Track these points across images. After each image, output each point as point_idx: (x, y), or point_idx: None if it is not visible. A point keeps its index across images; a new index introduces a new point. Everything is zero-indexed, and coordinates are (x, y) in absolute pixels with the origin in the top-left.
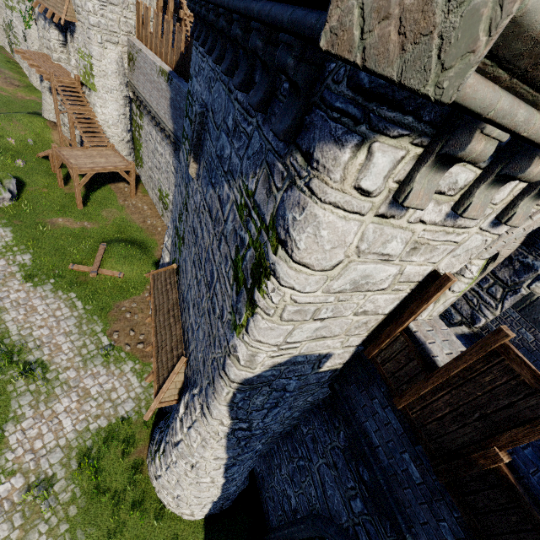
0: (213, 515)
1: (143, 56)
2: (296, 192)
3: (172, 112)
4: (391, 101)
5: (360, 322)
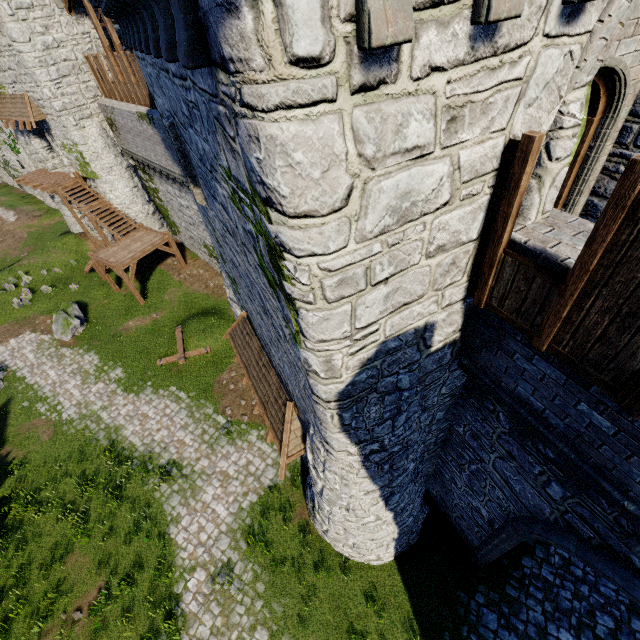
0: (403, 554)
1: (118, 112)
2: (241, 124)
3: (171, 154)
4: None
5: (444, 265)
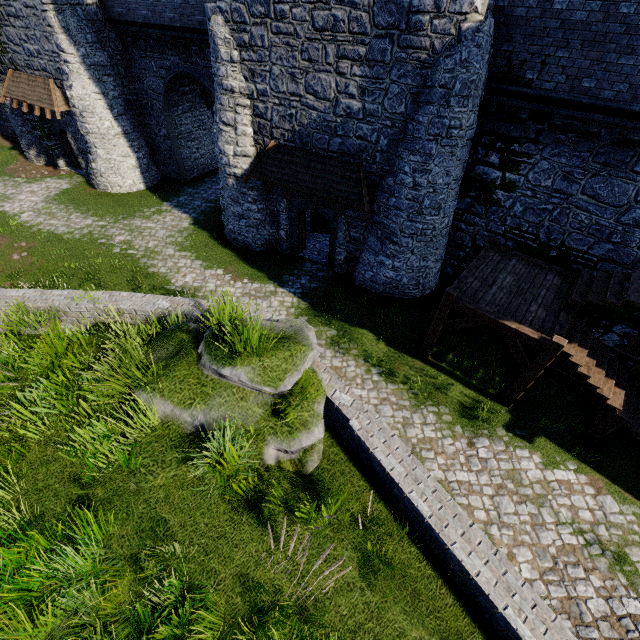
0: (150, 187)
1: None
2: None
3: None
4: None
5: None
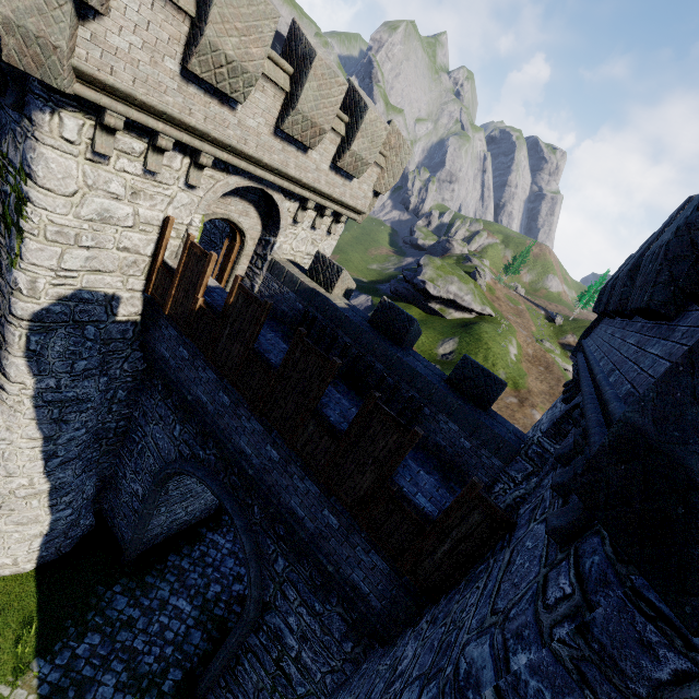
0: (48, 563)
1: None
2: (29, 141)
3: None
4: (61, 93)
5: (129, 261)
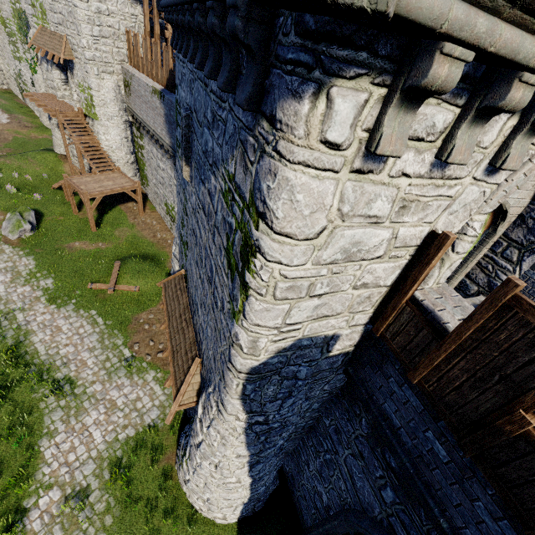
0: (246, 518)
1: (137, 80)
2: (266, 160)
3: (168, 127)
4: (340, 38)
5: (362, 297)
